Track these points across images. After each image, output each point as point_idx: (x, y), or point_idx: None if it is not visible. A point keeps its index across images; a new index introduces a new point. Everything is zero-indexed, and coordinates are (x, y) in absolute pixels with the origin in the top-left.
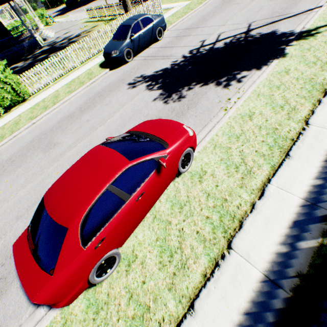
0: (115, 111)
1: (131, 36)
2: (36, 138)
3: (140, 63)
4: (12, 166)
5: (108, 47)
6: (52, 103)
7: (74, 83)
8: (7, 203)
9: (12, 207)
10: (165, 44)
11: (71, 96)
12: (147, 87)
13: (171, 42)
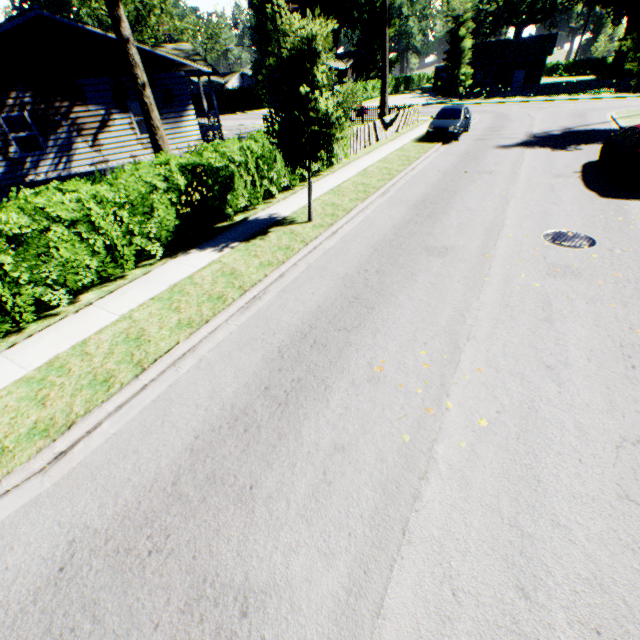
0: (519, 157)
1: (465, 117)
2: (445, 172)
3: (476, 141)
4: (460, 182)
5: (440, 124)
6: (410, 158)
7: (409, 150)
8: (515, 190)
9: (528, 190)
10: (480, 134)
11: (427, 156)
12: (525, 148)
13: (487, 133)
